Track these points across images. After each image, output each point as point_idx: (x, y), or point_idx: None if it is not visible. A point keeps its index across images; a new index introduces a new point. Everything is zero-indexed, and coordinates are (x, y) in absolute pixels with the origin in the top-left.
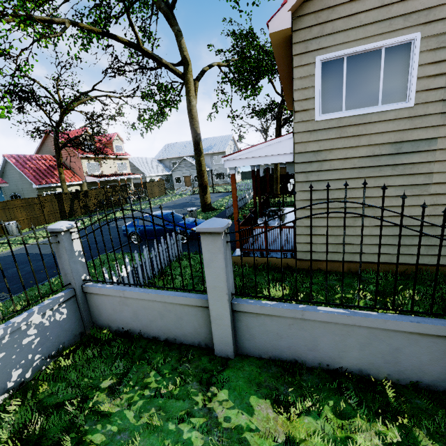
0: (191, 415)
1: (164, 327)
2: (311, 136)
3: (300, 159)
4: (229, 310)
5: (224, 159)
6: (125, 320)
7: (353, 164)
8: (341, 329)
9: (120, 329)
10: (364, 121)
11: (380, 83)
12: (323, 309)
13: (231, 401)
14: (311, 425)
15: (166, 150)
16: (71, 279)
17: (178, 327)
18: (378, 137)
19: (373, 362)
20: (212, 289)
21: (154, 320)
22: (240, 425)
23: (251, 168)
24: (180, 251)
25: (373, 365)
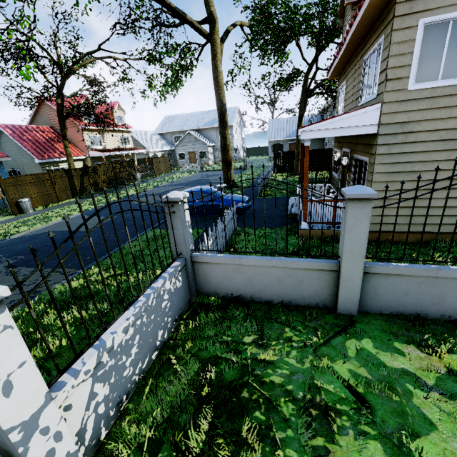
0: (349, 359)
1: (281, 291)
2: (401, 107)
3: (385, 131)
4: (363, 272)
5: (301, 130)
6: (236, 286)
7: (440, 136)
8: None
9: (229, 295)
10: None
11: None
12: (456, 268)
13: (378, 347)
14: None
15: (167, 123)
16: (183, 248)
17: (296, 291)
18: None
19: None
20: (349, 253)
21: (270, 285)
22: (398, 363)
23: (302, 141)
24: (235, 226)
25: None
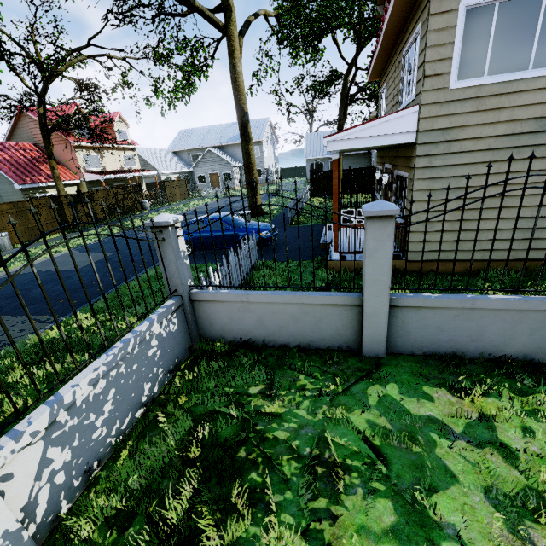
0: (370, 407)
1: (297, 333)
2: (442, 110)
3: (425, 140)
4: (388, 305)
5: (326, 140)
6: (245, 329)
7: (488, 144)
8: (513, 315)
9: (238, 339)
10: (509, 90)
11: (534, 41)
12: (495, 297)
13: (404, 392)
14: (496, 403)
15: (183, 139)
16: (178, 284)
17: (314, 331)
18: (521, 111)
19: (541, 346)
20: (372, 283)
21: (284, 326)
22: (425, 410)
23: None
24: (256, 259)
25: (540, 349)
